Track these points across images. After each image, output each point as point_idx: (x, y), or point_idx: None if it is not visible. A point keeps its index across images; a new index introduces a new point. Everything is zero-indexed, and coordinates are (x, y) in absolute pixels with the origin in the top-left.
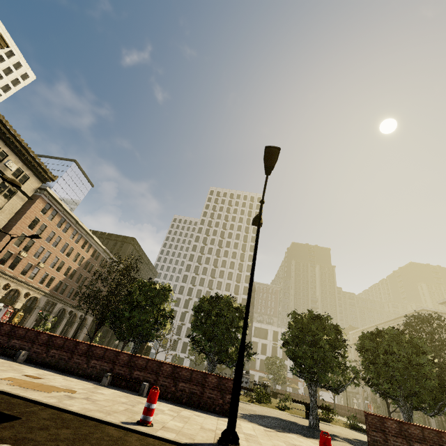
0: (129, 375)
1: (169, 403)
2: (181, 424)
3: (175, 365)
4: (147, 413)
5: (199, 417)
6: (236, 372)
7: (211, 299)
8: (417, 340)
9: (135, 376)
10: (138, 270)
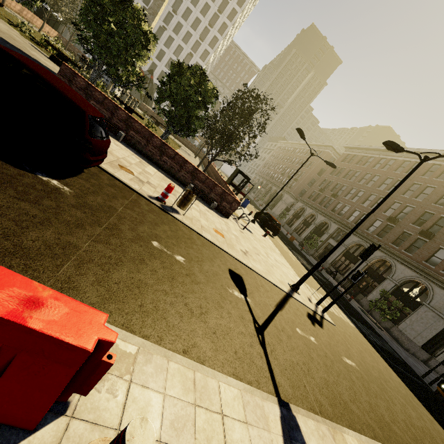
0: None
1: None
2: None
3: None
4: None
5: None
6: None
7: None
8: (206, 84)
9: None
10: None
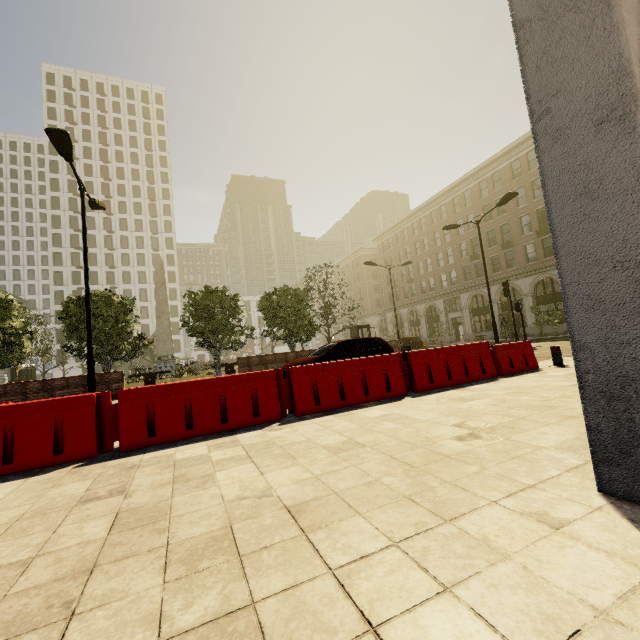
0: None
1: None
2: None
3: (44, 380)
4: None
5: None
6: (88, 368)
7: (79, 300)
8: (299, 292)
9: None
10: None
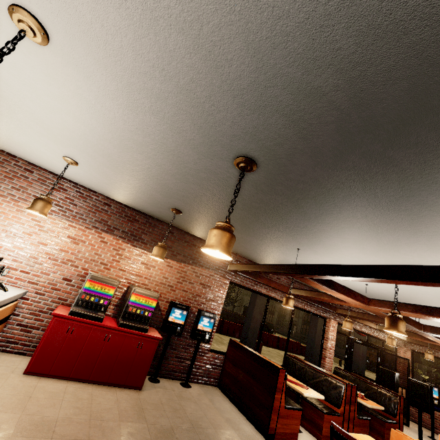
0: None
1: None
2: None
3: None
4: None
5: None
6: None
7: None
8: None
9: None
10: None
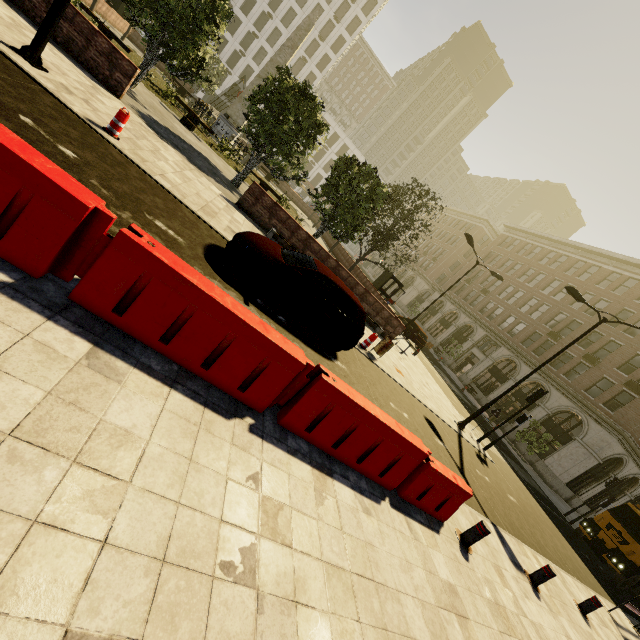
0: None
1: (30, 24)
2: None
3: None
4: None
5: (53, 54)
6: None
7: None
8: (379, 189)
9: None
10: None
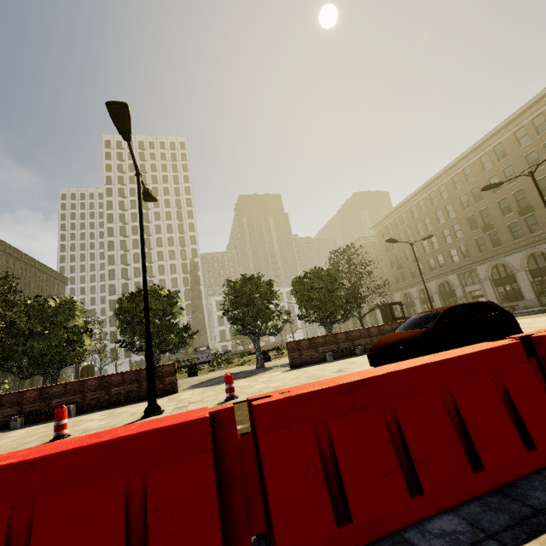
0: (48, 407)
1: (105, 410)
2: (109, 421)
3: (101, 376)
4: (59, 430)
5: (136, 407)
6: (146, 361)
7: (131, 296)
8: (331, 272)
9: (55, 405)
10: (15, 291)
